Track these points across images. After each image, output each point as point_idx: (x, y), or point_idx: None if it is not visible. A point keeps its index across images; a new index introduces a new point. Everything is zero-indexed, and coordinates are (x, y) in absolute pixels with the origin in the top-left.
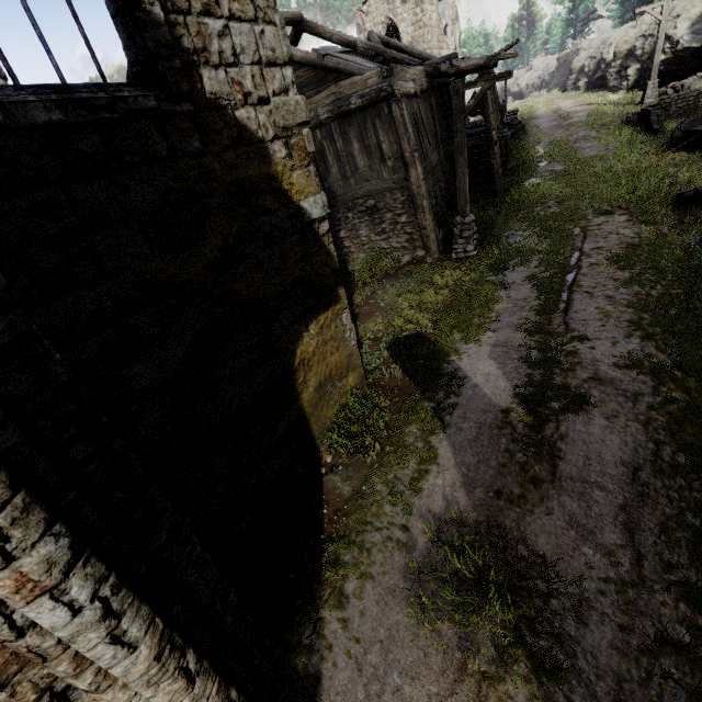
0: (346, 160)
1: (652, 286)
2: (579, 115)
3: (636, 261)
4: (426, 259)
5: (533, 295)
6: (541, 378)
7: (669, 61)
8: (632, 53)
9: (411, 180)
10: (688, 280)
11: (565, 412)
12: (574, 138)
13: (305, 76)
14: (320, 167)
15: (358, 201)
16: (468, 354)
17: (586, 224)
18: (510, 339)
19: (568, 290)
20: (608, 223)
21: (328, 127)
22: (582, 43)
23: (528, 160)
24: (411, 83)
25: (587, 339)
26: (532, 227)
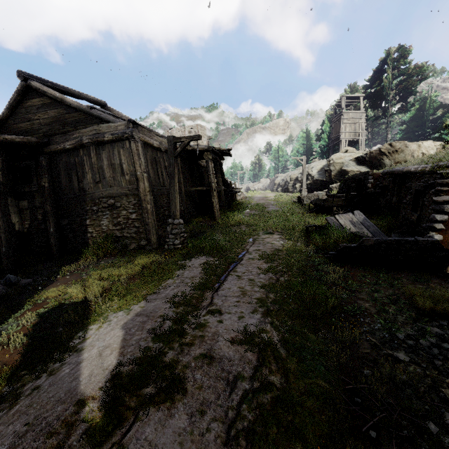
0: (97, 170)
1: (281, 274)
2: (273, 197)
3: (277, 258)
4: (146, 247)
5: (200, 275)
6: (151, 353)
7: (312, 184)
8: (297, 179)
9: (140, 190)
10: (306, 272)
11: (149, 404)
12: (267, 204)
13: (79, 117)
14: (79, 172)
15: (103, 199)
16: (107, 323)
17: (256, 237)
18: (156, 309)
19: (227, 273)
20: (268, 237)
21: (89, 148)
22: (279, 175)
23: (241, 208)
24: (157, 142)
25: (219, 312)
26: (224, 235)
